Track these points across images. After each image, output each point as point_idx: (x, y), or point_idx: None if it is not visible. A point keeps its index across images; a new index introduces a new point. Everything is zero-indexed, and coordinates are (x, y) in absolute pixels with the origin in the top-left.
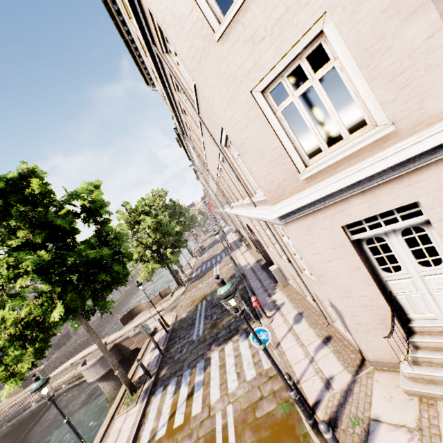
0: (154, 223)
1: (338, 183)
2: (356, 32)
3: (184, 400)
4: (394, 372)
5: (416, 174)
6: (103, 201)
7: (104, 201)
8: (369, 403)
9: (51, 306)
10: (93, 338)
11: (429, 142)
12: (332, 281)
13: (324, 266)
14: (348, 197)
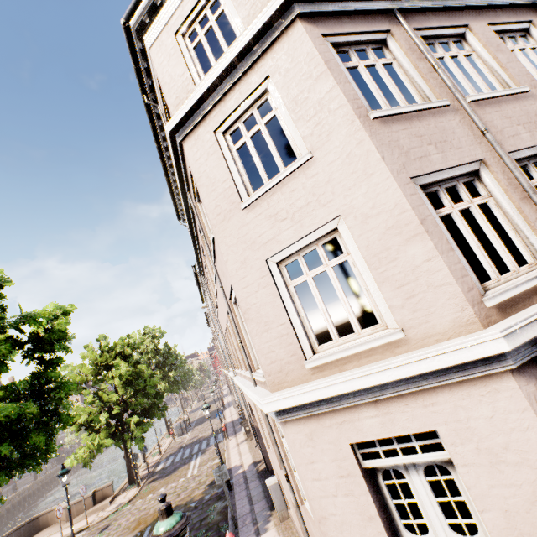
0: (129, 373)
1: (345, 383)
2: (365, 237)
3: None
4: None
5: (431, 393)
6: (66, 332)
7: (66, 333)
8: None
9: None
10: None
11: (438, 361)
12: (337, 533)
13: (327, 504)
14: (358, 404)
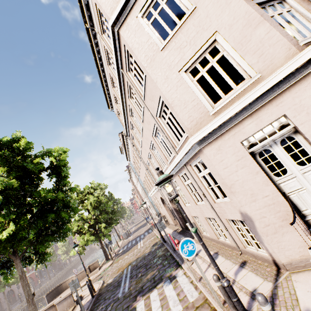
0: (95, 202)
1: (234, 109)
2: (232, 36)
3: None
4: (307, 271)
5: (279, 98)
6: (67, 161)
7: (67, 162)
8: (296, 300)
9: (2, 228)
10: (24, 285)
11: (281, 74)
12: (240, 188)
13: (233, 177)
14: (242, 121)
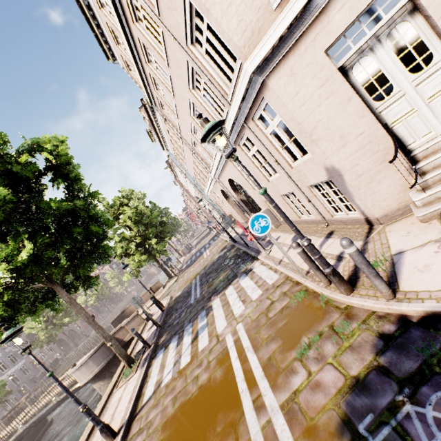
0: (134, 215)
1: None
2: None
3: (188, 345)
4: (405, 218)
5: None
6: (71, 155)
7: (71, 156)
8: (388, 247)
9: (18, 250)
10: (78, 310)
11: None
12: (325, 132)
13: (314, 116)
14: (326, 8)
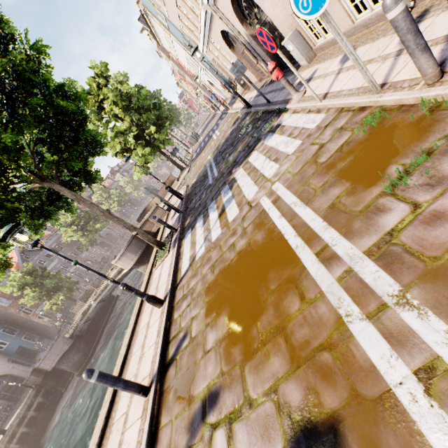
0: (119, 99)
1: None
2: None
3: (216, 220)
4: None
5: None
6: None
7: None
8: None
9: None
10: (88, 206)
11: None
12: None
13: None
14: None
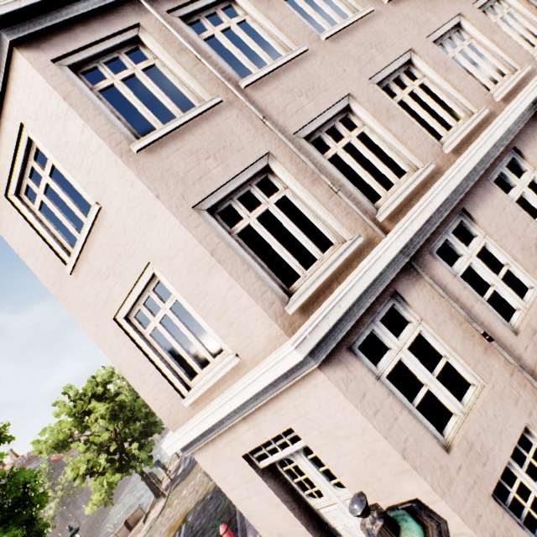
0: (110, 410)
1: (211, 416)
2: (177, 278)
3: None
4: None
5: (276, 400)
6: None
7: None
8: None
9: None
10: None
11: (262, 380)
12: (262, 523)
13: (247, 504)
14: (234, 424)
